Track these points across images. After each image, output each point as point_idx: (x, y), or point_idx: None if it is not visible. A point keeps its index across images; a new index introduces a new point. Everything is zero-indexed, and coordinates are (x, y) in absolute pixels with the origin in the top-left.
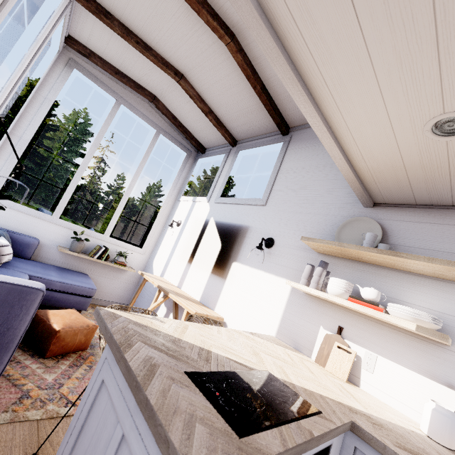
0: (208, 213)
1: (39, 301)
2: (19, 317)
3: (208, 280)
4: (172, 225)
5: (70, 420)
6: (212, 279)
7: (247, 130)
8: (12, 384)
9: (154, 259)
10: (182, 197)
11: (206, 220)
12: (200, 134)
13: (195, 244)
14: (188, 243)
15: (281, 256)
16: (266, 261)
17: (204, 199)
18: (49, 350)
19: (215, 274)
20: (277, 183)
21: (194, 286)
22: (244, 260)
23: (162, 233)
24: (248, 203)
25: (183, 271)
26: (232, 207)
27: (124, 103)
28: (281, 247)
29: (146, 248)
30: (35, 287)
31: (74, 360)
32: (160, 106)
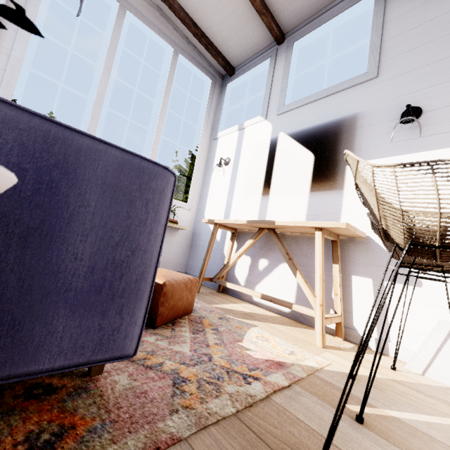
0: (272, 131)
1: (169, 194)
2: (145, 227)
3: (309, 201)
4: (221, 163)
5: (275, 403)
6: (317, 198)
7: (304, 5)
8: (143, 367)
9: (205, 213)
10: (220, 133)
11: (271, 139)
12: (230, 42)
13: (265, 172)
14: (253, 175)
15: (448, 119)
16: (418, 138)
17: (257, 119)
18: (158, 314)
19: (319, 191)
20: (388, 42)
21: (287, 217)
22: (368, 155)
23: (205, 182)
24: (342, 88)
25: (259, 207)
26: (313, 106)
27: (130, 8)
28: (442, 109)
29: (191, 202)
30: (159, 163)
31: (190, 326)
32: (176, 7)
